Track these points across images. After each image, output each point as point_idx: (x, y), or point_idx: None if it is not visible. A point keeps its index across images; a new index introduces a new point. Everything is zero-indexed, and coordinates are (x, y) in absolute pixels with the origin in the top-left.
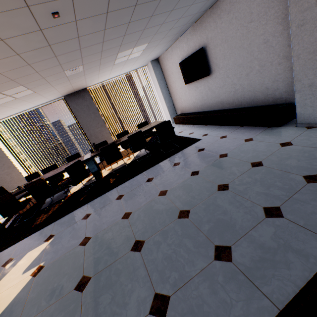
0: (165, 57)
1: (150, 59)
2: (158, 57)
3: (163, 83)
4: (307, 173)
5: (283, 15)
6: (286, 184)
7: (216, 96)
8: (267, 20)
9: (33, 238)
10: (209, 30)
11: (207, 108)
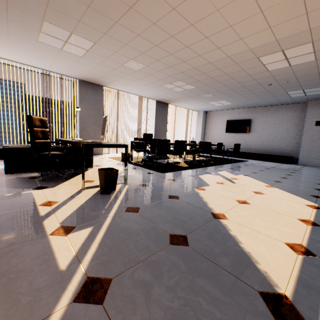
0: (215, 113)
1: (206, 110)
2: (208, 111)
3: (203, 126)
4: None
5: (297, 123)
6: (319, 172)
7: (247, 145)
8: (290, 122)
9: (203, 169)
10: (257, 114)
11: None
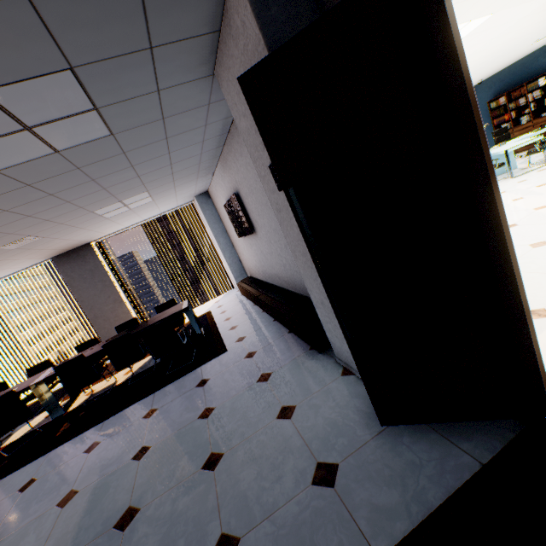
0: (213, 192)
1: (190, 195)
2: (207, 190)
3: (219, 228)
4: (232, 526)
5: None
6: None
7: (271, 266)
8: None
9: None
10: (234, 171)
11: (270, 279)
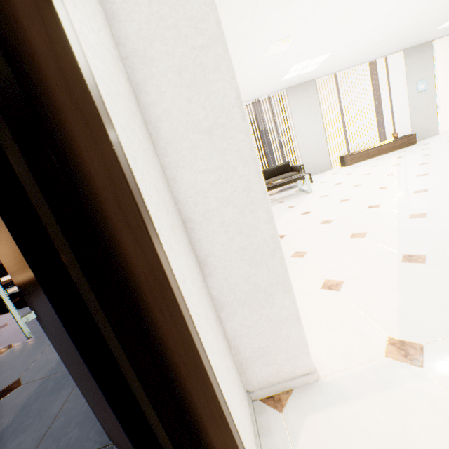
0: None
1: None
2: None
3: None
4: None
5: None
6: None
7: None
8: None
9: None
10: None
11: None
